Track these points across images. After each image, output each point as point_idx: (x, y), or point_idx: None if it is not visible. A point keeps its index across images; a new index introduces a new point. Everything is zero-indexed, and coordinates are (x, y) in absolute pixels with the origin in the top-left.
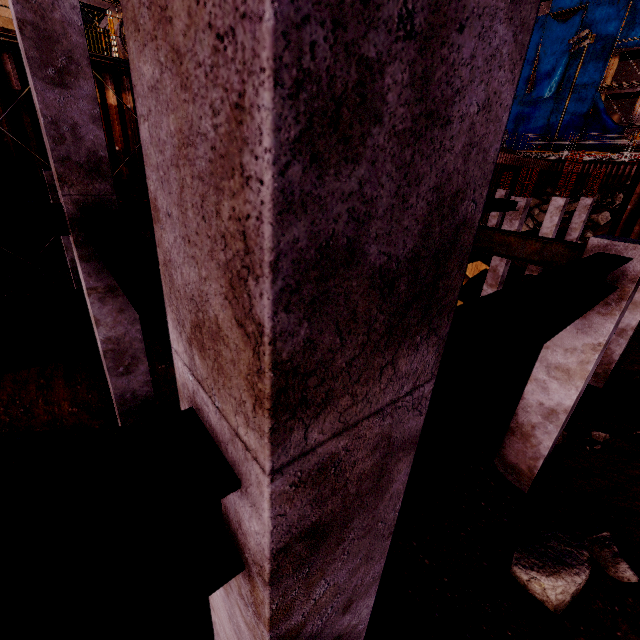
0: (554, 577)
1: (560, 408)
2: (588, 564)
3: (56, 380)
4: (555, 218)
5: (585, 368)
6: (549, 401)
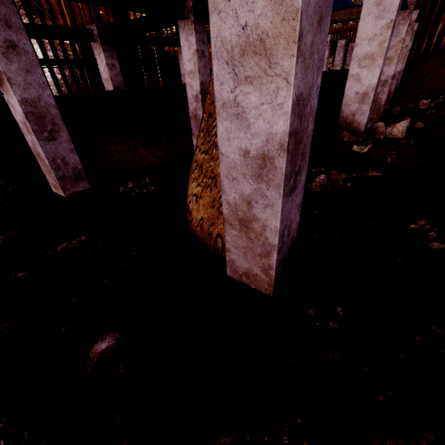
0: (400, 123)
1: (388, 78)
2: (409, 118)
3: (139, 149)
4: (341, 53)
5: (397, 53)
6: (384, 77)
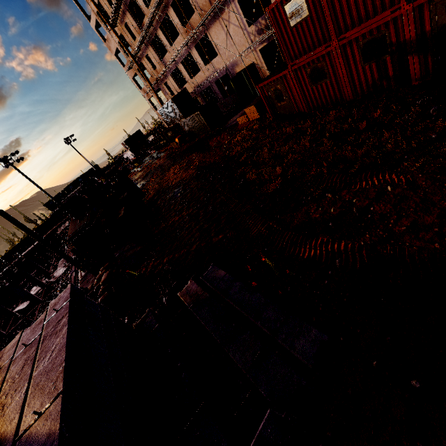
0: None
1: None
2: None
3: None
4: None
5: None
6: None
